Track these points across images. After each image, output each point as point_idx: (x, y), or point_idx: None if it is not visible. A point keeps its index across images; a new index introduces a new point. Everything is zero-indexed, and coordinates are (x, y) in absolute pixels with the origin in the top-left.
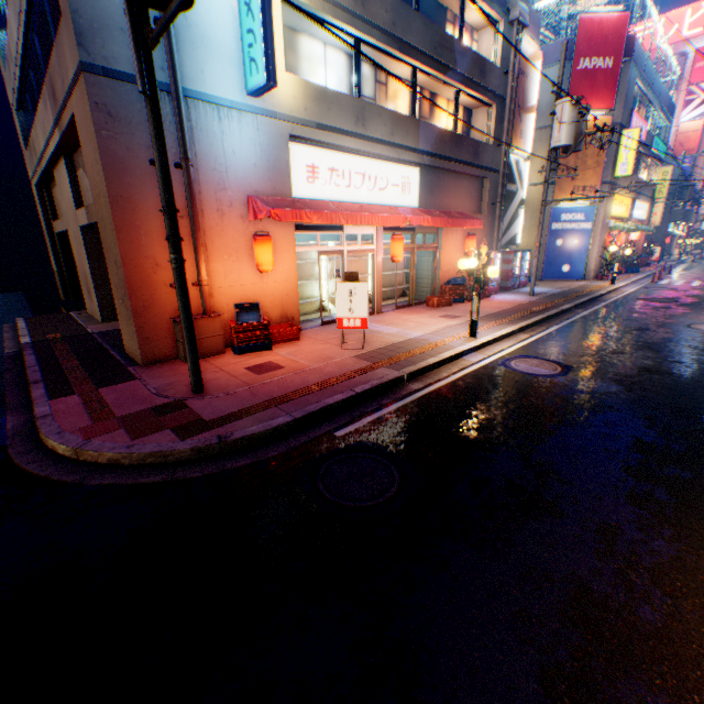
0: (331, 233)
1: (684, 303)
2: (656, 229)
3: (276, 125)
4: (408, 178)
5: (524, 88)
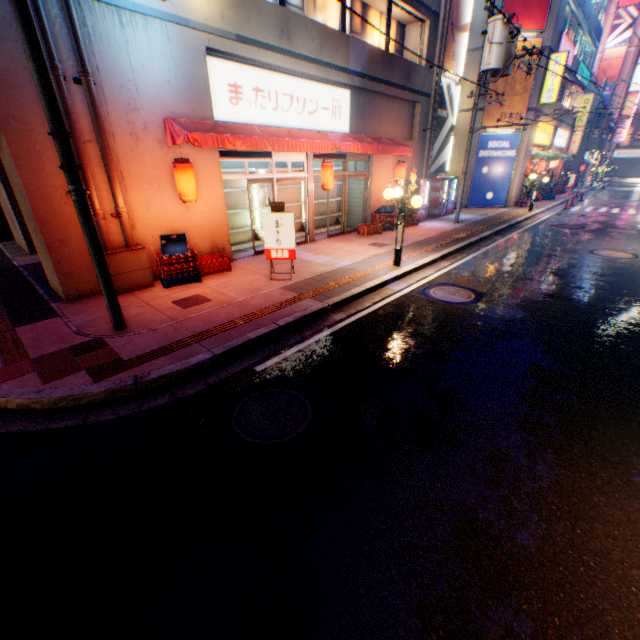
0: (259, 160)
1: (590, 229)
2: (573, 157)
3: (190, 36)
4: (339, 101)
5: (458, 3)
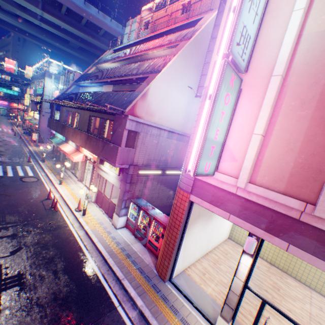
0: None
1: None
2: None
3: None
4: None
5: None
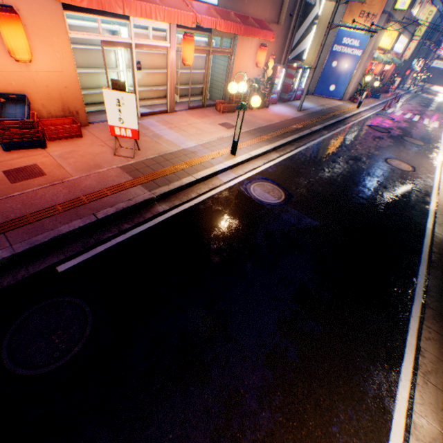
0: (115, 20)
1: (393, 135)
2: (405, 62)
3: None
4: None
5: None
